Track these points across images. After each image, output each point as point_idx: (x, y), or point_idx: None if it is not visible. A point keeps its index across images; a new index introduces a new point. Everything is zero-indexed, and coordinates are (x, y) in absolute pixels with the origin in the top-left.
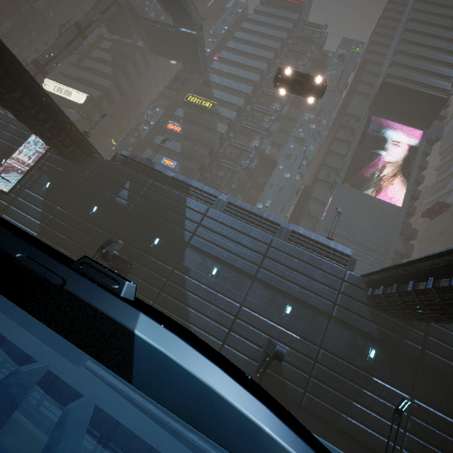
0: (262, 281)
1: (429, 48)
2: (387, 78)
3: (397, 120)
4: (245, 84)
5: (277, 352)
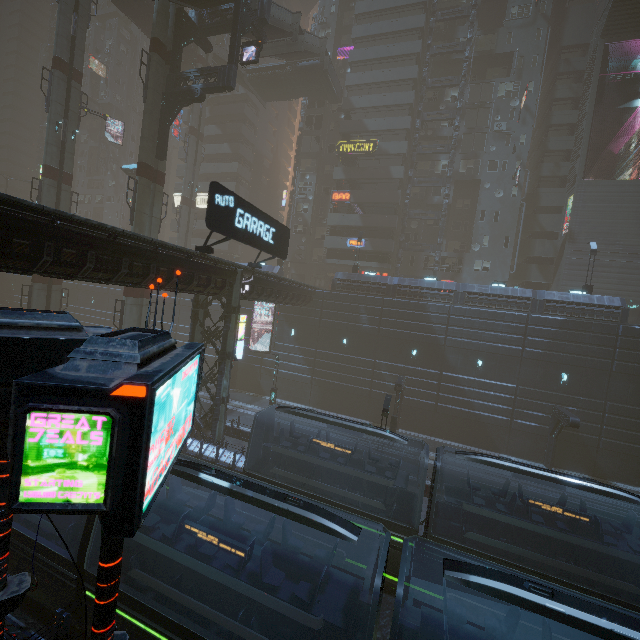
0: (530, 359)
1: None
2: None
3: None
4: (401, 89)
5: (572, 422)
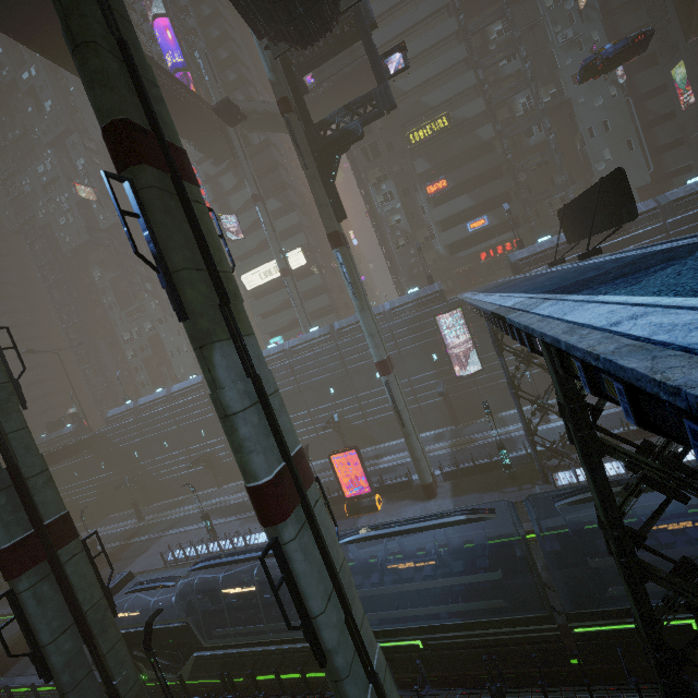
0: None
1: None
2: None
3: None
4: (446, 50)
5: None
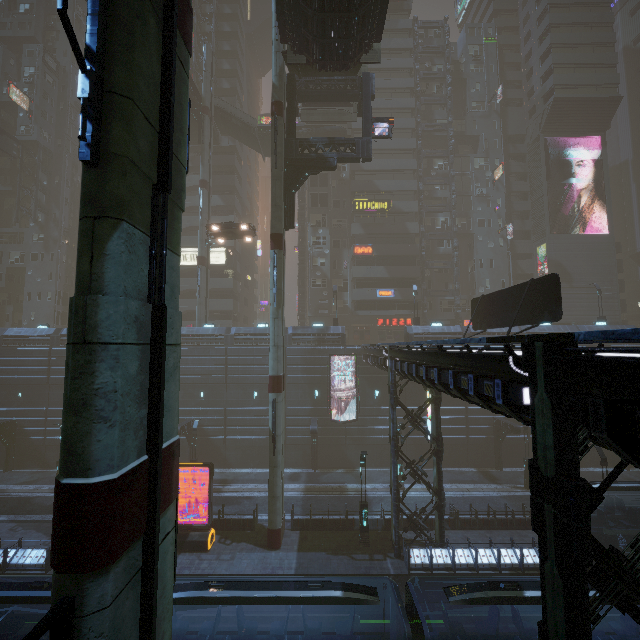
0: None
1: (582, 27)
2: (555, 91)
3: (572, 134)
4: (403, 157)
5: None
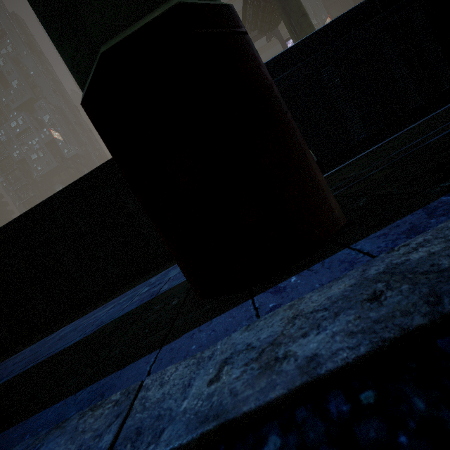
0: None
1: None
2: None
3: None
4: (272, 46)
5: None
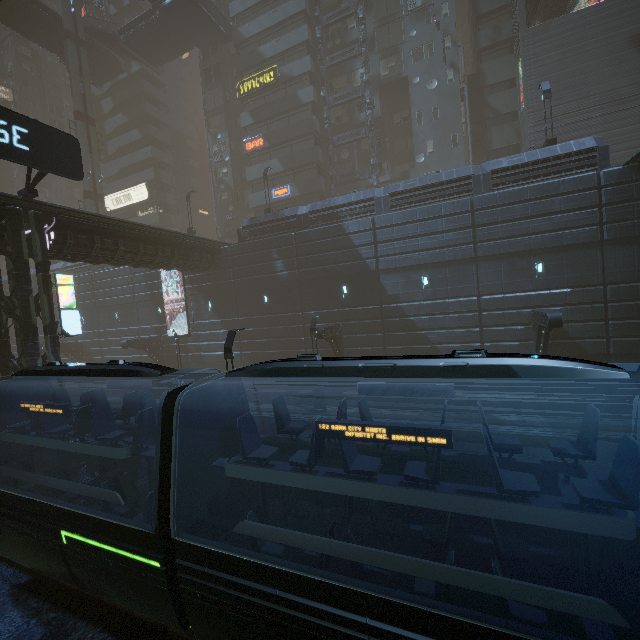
0: (487, 257)
1: None
2: None
3: None
4: None
5: (551, 320)
